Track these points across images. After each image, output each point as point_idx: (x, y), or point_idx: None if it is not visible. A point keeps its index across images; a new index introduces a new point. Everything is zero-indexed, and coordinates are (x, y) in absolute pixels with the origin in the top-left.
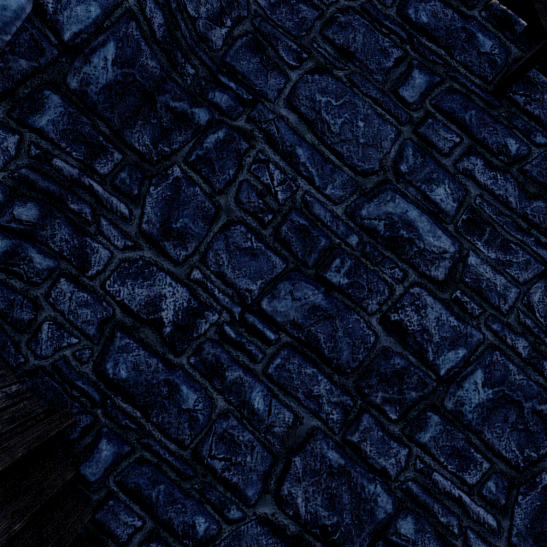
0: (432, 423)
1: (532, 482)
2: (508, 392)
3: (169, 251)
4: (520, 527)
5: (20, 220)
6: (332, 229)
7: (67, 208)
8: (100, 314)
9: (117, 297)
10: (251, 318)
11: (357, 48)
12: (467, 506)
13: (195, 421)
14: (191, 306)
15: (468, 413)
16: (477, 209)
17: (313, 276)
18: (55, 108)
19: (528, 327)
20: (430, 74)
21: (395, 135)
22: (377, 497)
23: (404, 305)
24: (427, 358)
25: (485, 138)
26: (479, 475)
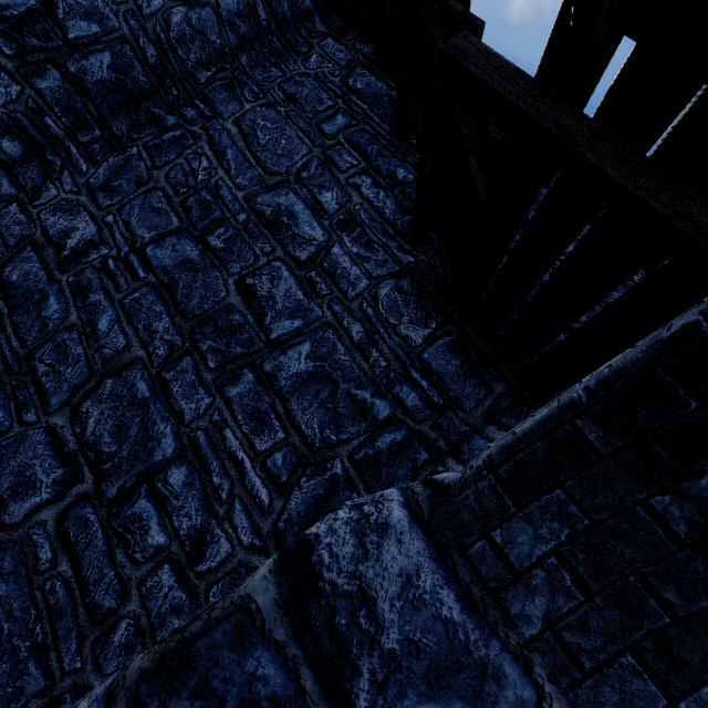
0: (245, 380)
1: (322, 466)
2: (329, 369)
3: (99, 200)
4: (293, 513)
5: (6, 152)
6: (228, 206)
7: (45, 158)
8: (25, 232)
9: (44, 223)
10: (133, 258)
11: (302, 96)
12: (247, 473)
13: (45, 327)
14: (93, 240)
15: (283, 379)
16: (354, 213)
17: (197, 237)
18: (55, 80)
19: (368, 315)
20: (350, 119)
21: (307, 152)
22: (163, 438)
23: (262, 274)
24: (264, 321)
25: (379, 165)
26: (270, 443)
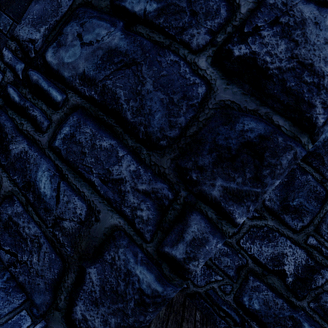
0: None
1: None
2: None
3: (288, 222)
4: None
5: None
6: None
7: None
8: (237, 262)
9: (248, 251)
10: None
11: None
12: None
13: None
14: (308, 264)
15: None
16: None
17: None
18: None
19: None
20: None
21: None
22: None
23: None
24: None
25: None
26: None
